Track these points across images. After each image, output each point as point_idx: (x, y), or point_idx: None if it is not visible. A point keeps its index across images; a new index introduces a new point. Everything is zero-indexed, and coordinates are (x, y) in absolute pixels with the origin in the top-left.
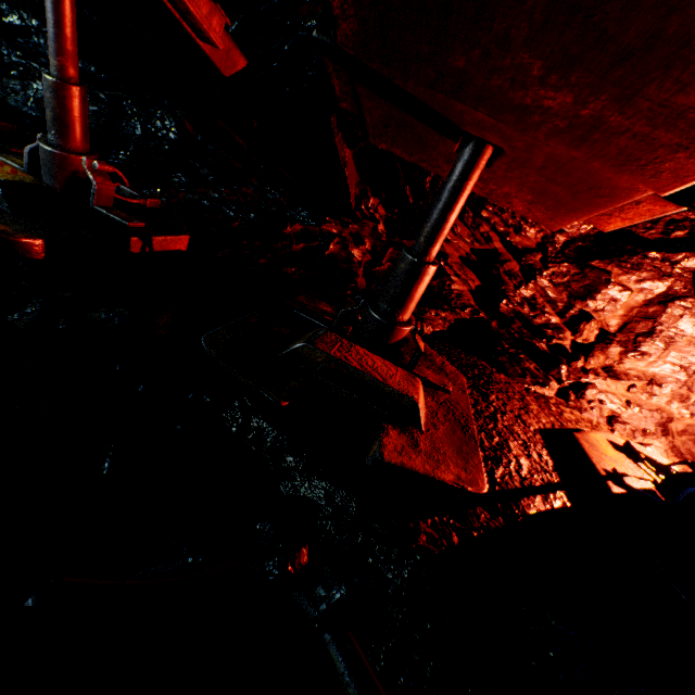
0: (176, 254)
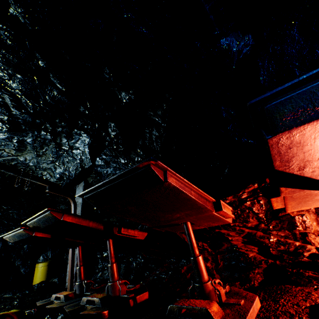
0: (145, 301)
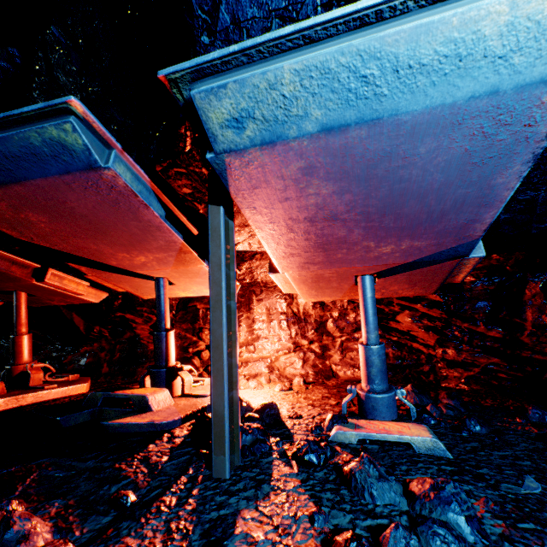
0: None
